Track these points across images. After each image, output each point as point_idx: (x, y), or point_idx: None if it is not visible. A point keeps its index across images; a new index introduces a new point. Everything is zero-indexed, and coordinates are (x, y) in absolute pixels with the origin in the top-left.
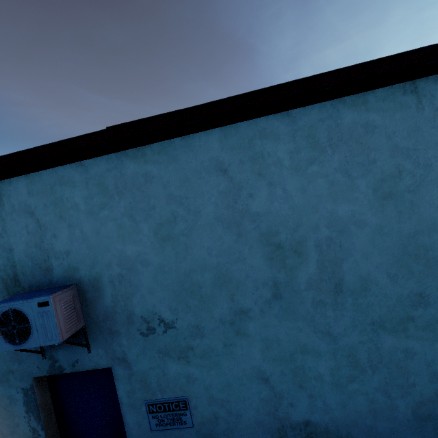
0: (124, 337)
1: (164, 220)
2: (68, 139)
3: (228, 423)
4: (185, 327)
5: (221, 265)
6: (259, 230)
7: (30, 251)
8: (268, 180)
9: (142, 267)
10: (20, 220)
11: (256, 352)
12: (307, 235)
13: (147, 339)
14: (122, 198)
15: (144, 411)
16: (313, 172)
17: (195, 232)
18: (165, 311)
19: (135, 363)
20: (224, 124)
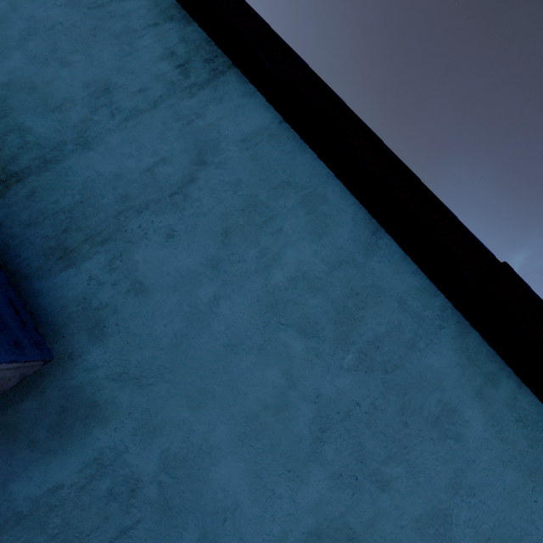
0: None
1: (370, 541)
2: (421, 183)
3: None
4: None
5: None
6: None
7: (102, 189)
8: None
9: None
10: (172, 141)
11: None
12: None
13: None
14: (357, 372)
15: None
16: None
17: None
18: None
19: None
20: None
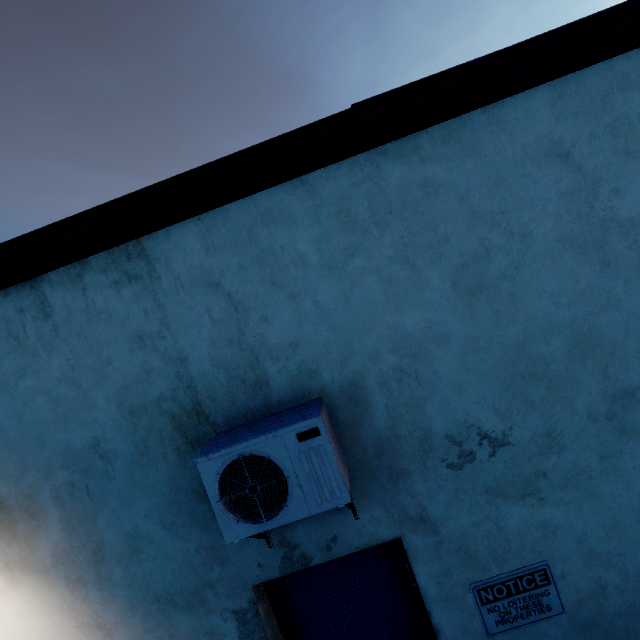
0: (417, 478)
1: (467, 257)
2: (280, 137)
3: (623, 592)
4: (528, 439)
5: (578, 319)
6: (638, 248)
7: (220, 355)
8: None
9: (436, 348)
10: (195, 301)
11: None
12: None
13: (461, 473)
14: (385, 230)
15: (471, 604)
16: None
17: (526, 270)
18: (488, 417)
19: (444, 520)
20: (560, 74)
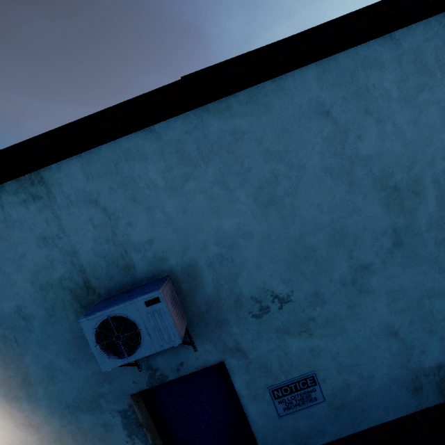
0: (234, 324)
1: (263, 181)
2: (132, 99)
3: (360, 387)
4: (303, 298)
5: (334, 221)
6: (372, 175)
7: (101, 249)
8: (376, 116)
9: (244, 242)
10: (81, 213)
11: (382, 307)
12: (423, 171)
13: (261, 320)
14: (208, 164)
15: (268, 399)
16: (423, 100)
17: (301, 189)
18: (277, 285)
19: (251, 349)
20: (323, 57)
